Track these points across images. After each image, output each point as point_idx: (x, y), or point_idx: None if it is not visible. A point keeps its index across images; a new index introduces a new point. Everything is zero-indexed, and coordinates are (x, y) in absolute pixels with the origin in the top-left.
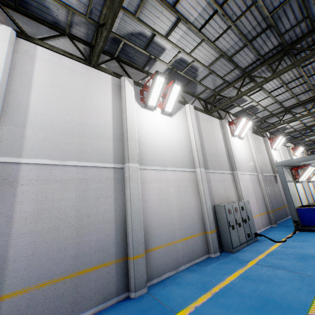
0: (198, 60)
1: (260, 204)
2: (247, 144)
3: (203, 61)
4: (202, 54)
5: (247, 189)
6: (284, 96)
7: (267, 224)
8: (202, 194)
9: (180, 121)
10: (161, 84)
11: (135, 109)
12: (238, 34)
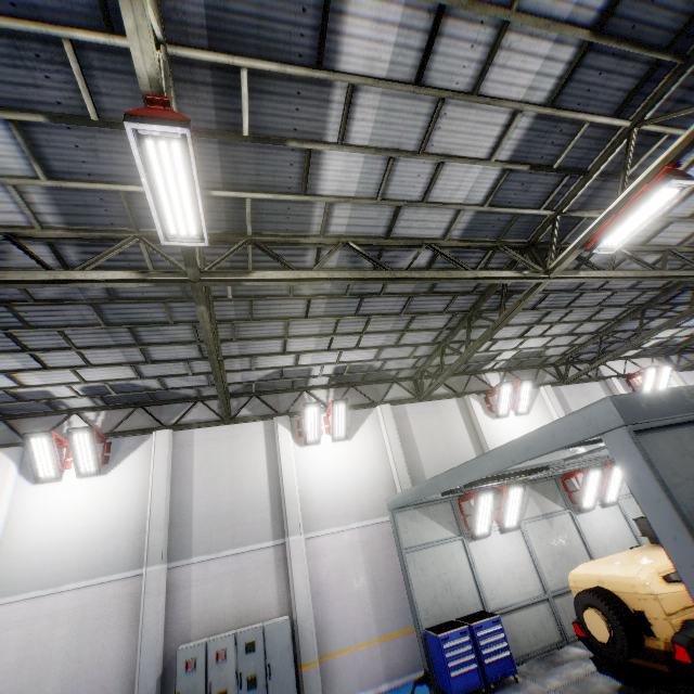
0: (111, 379)
1: (394, 604)
2: (371, 445)
3: (120, 376)
4: (104, 374)
5: (337, 573)
6: (379, 338)
7: (416, 664)
8: (140, 627)
9: (131, 472)
10: (45, 445)
11: (19, 492)
12: (103, 349)
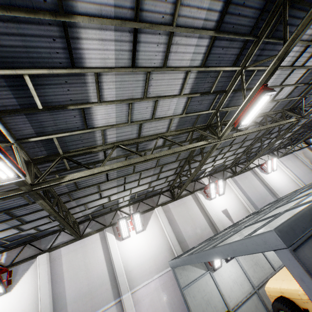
0: (5, 237)
1: None
2: (156, 230)
3: (10, 234)
4: None
5: (152, 308)
6: (148, 179)
7: None
8: None
9: (26, 285)
10: None
11: None
12: None
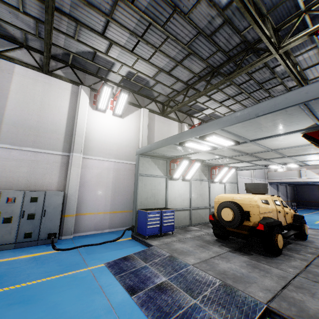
0: None
1: (122, 199)
2: (133, 126)
3: None
4: None
5: (96, 179)
6: (163, 61)
7: (124, 225)
8: None
9: None
10: None
11: None
12: None
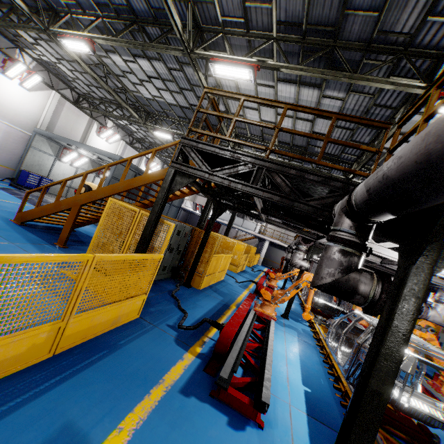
0: None
1: (7, 157)
2: (38, 102)
3: None
4: None
5: None
6: (82, 78)
7: (3, 177)
8: None
9: None
10: None
11: None
12: None
